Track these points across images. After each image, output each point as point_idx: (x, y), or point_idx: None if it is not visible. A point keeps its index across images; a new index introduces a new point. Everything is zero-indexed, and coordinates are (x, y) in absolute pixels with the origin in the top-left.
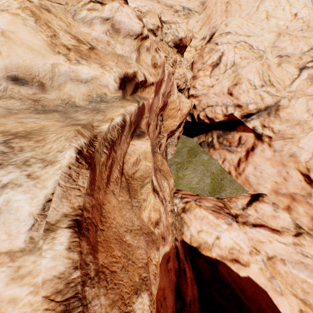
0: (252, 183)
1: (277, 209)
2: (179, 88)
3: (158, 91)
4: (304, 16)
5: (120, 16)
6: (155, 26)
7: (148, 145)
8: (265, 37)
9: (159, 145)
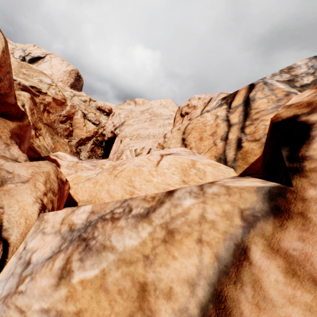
0: (109, 157)
1: (109, 160)
2: (92, 122)
3: (61, 105)
4: (164, 104)
5: (44, 79)
6: (85, 100)
7: (27, 94)
8: (142, 109)
9: (69, 141)
